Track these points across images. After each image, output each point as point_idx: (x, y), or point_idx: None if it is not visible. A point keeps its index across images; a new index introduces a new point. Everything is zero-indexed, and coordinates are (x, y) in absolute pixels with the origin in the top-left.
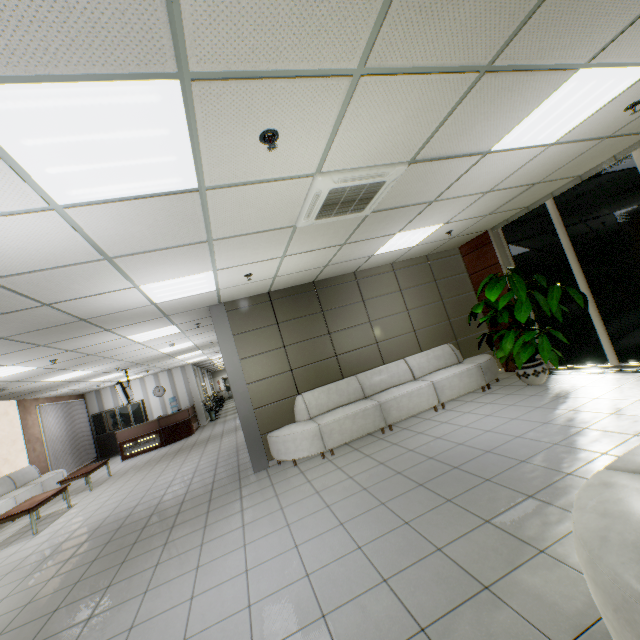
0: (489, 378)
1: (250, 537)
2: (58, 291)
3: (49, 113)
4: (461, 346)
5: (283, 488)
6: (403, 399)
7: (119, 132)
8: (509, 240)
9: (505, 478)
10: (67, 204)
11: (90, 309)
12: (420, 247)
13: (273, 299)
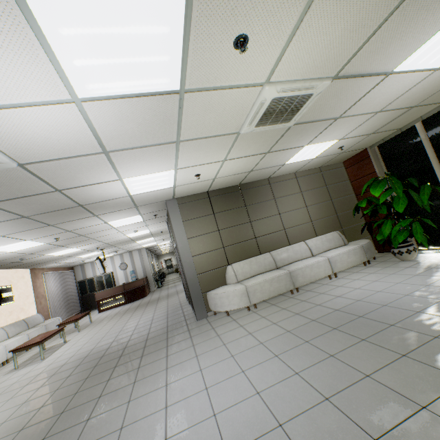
0: (369, 256)
1: (204, 364)
2: (67, 179)
3: (83, 1)
4: (345, 233)
5: (222, 330)
6: (306, 269)
7: (132, 27)
8: (383, 155)
9: (407, 324)
10: (84, 98)
11: (87, 197)
12: (317, 160)
13: (210, 196)
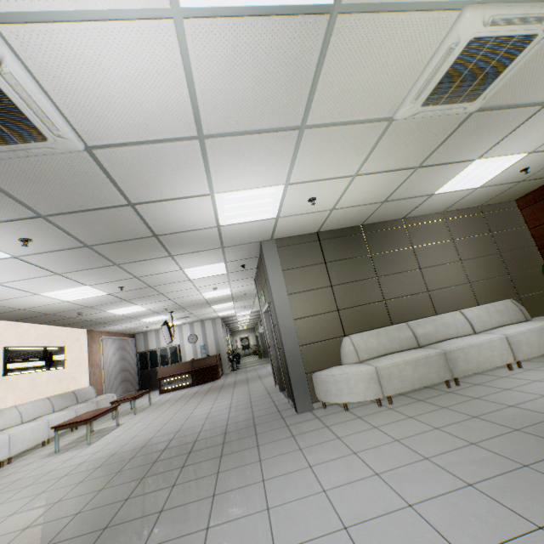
0: None
1: (327, 481)
2: (145, 185)
3: None
4: (524, 304)
5: (343, 431)
6: (471, 350)
7: None
8: None
9: None
10: (187, 11)
11: (165, 221)
12: (481, 191)
13: (321, 239)
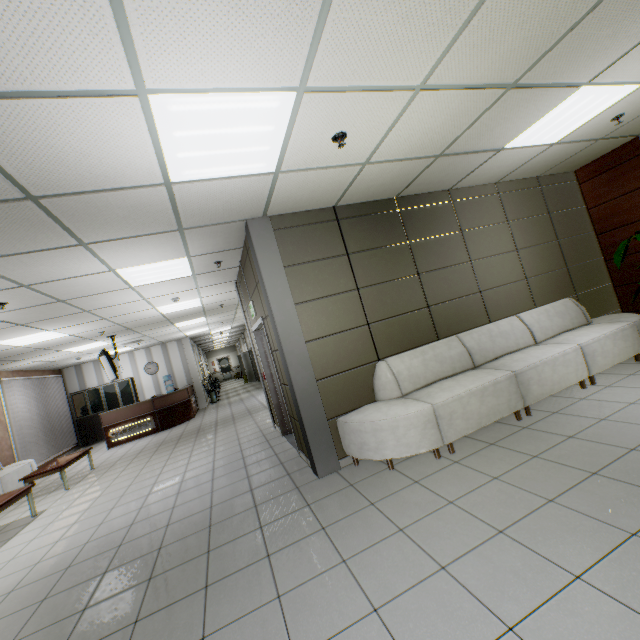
0: None
1: None
2: None
3: None
4: (581, 303)
5: (403, 514)
6: (545, 368)
7: None
8: None
9: None
10: None
11: (41, 160)
12: (553, 151)
13: (340, 218)
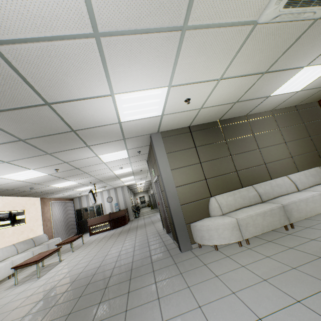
0: None
1: None
2: (55, 85)
3: None
4: None
5: (219, 269)
6: (301, 203)
7: None
8: None
9: None
10: None
11: (78, 118)
12: (300, 94)
13: (192, 131)
